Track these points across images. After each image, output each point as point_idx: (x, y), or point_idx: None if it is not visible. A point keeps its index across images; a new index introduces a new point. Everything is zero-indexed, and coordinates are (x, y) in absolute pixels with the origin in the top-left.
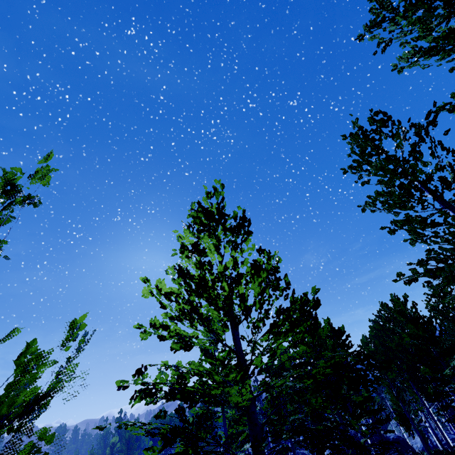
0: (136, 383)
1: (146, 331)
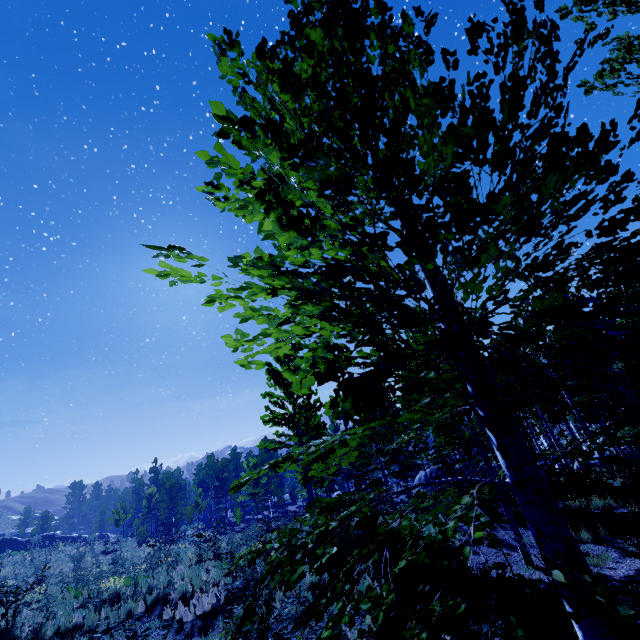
0: (252, 203)
1: (230, 198)
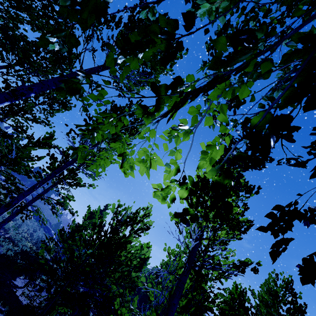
0: None
1: None
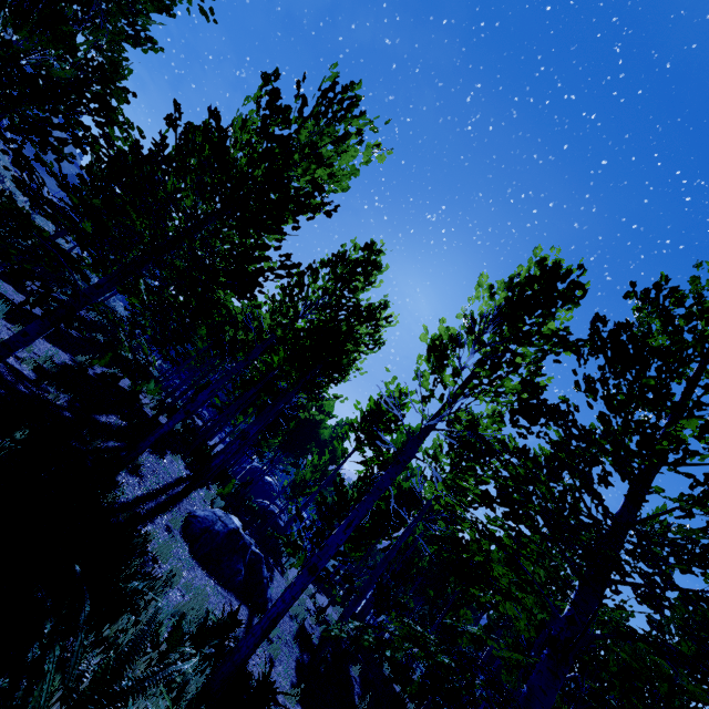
0: None
1: None
